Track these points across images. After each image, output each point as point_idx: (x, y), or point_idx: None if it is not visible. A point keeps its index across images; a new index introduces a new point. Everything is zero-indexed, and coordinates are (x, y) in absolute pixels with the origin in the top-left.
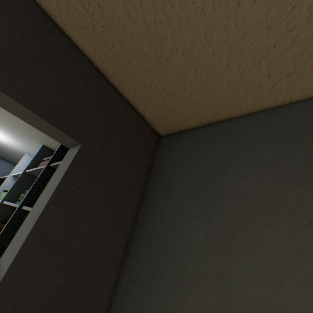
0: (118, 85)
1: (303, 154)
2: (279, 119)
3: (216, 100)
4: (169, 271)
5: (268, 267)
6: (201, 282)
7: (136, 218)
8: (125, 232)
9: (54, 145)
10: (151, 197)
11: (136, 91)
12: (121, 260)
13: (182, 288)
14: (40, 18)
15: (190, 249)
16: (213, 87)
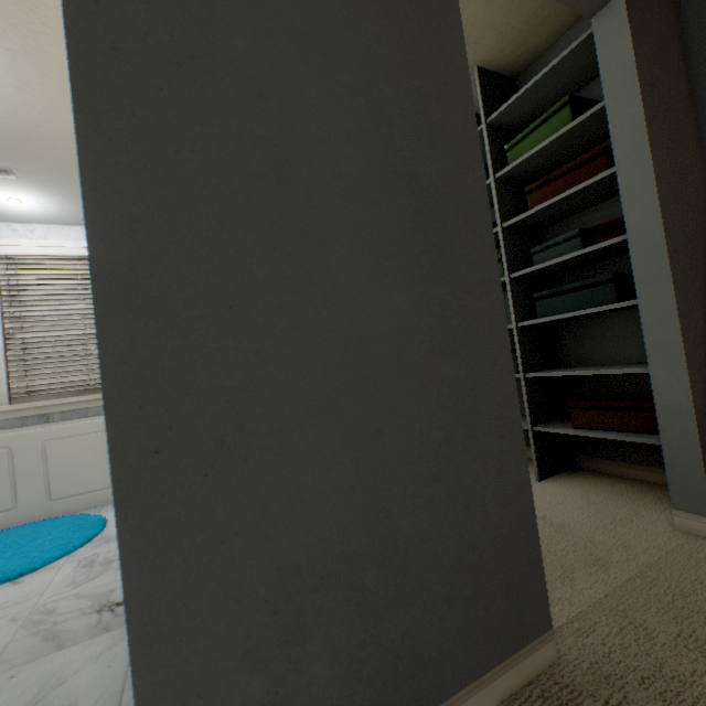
0: None
1: None
2: None
3: None
4: None
5: None
6: None
7: (687, 68)
8: (684, 83)
9: None
10: (702, 27)
11: None
12: (692, 112)
13: None
14: None
15: None
16: None
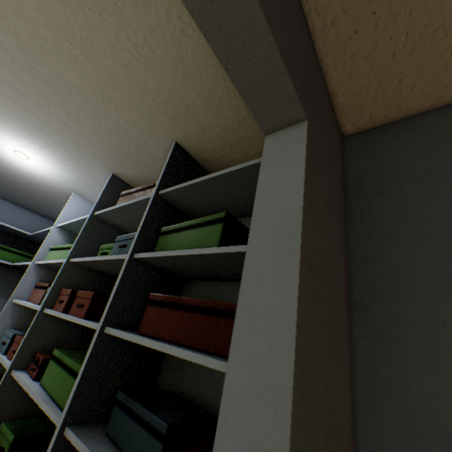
0: (319, 34)
1: None
2: None
3: None
4: None
5: None
6: None
7: (348, 255)
8: (344, 273)
9: (132, 173)
10: (366, 222)
11: (348, 45)
12: (348, 314)
13: None
14: None
15: None
16: None
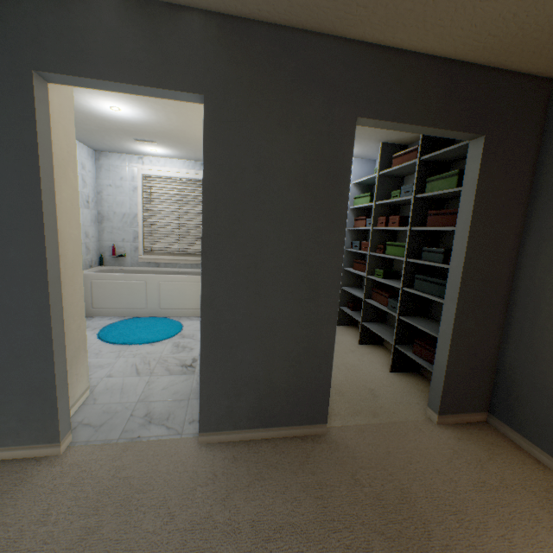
0: (499, 66)
1: None
2: None
3: None
4: None
5: None
6: None
7: (535, 173)
8: (526, 184)
9: (394, 138)
10: (549, 151)
11: (521, 62)
12: (526, 203)
13: None
14: (442, 67)
15: None
16: None
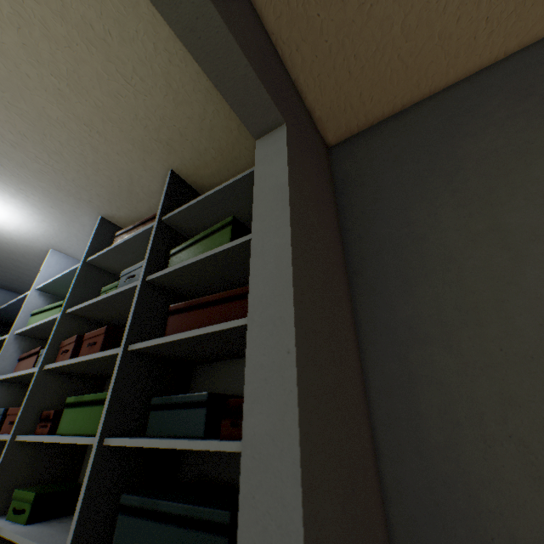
0: (289, 59)
1: (539, 97)
2: (498, 76)
3: (420, 68)
4: (427, 257)
5: (542, 195)
6: (473, 244)
7: (343, 240)
8: (340, 252)
9: (125, 212)
10: (354, 211)
11: (313, 67)
12: (347, 283)
13: (452, 260)
14: None
15: (443, 228)
16: (420, 45)
